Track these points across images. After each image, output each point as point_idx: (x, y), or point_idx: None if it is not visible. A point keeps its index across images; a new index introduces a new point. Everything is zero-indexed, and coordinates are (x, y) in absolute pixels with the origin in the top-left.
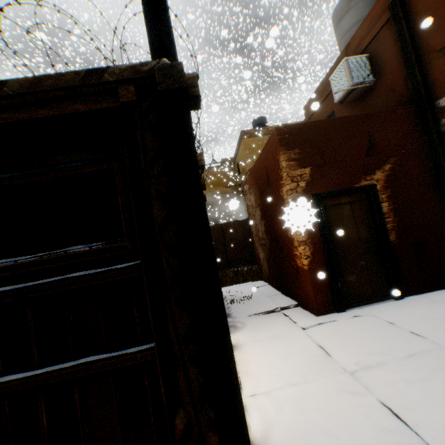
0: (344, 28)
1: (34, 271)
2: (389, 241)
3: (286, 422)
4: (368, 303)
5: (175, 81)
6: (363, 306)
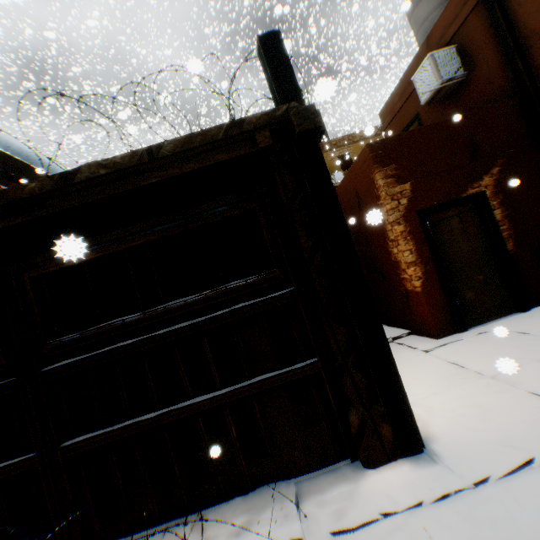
0: (421, 16)
1: (202, 307)
2: (506, 251)
3: (440, 419)
4: (490, 319)
5: (311, 122)
6: (485, 323)
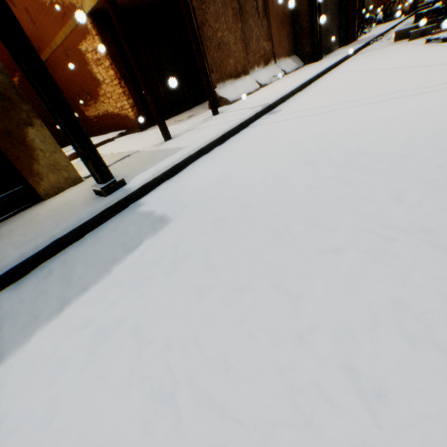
0: None
1: None
2: None
3: None
4: None
5: None
6: None
